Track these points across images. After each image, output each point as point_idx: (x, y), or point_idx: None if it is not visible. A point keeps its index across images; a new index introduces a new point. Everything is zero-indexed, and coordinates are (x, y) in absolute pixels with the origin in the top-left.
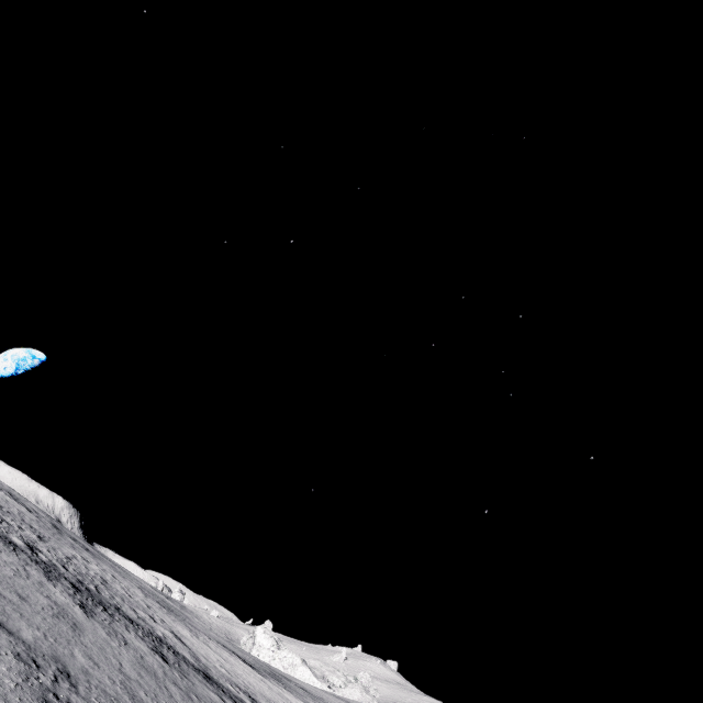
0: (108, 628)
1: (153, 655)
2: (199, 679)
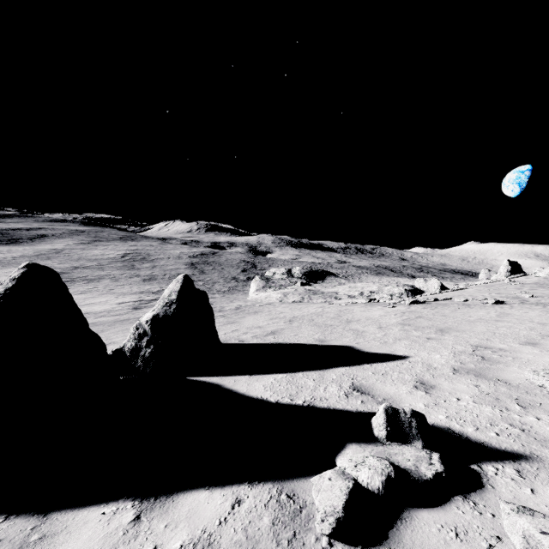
0: None
1: None
2: None
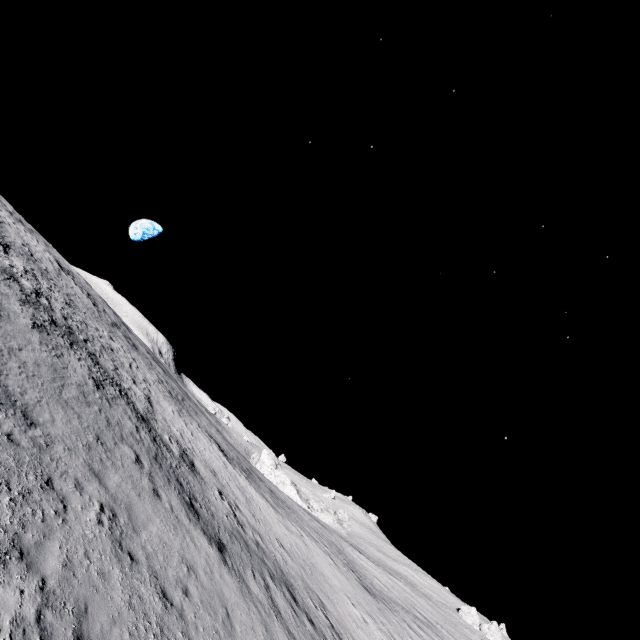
0: (49, 343)
1: (86, 377)
2: (127, 413)
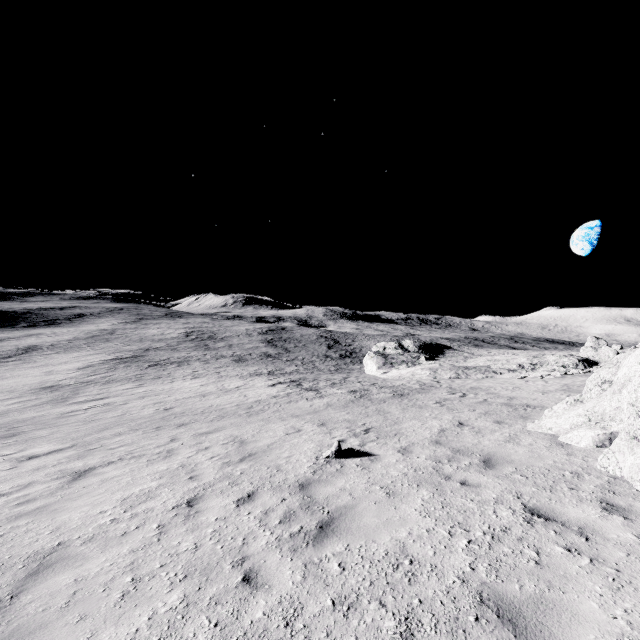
0: None
1: None
2: None
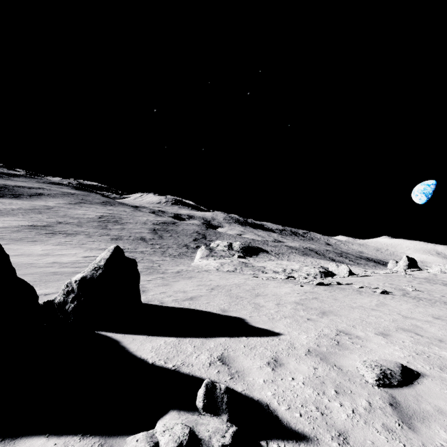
0: None
1: None
2: None
